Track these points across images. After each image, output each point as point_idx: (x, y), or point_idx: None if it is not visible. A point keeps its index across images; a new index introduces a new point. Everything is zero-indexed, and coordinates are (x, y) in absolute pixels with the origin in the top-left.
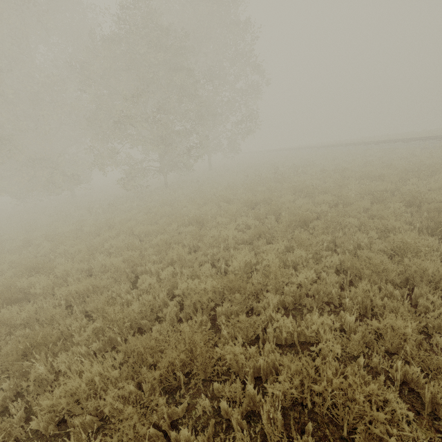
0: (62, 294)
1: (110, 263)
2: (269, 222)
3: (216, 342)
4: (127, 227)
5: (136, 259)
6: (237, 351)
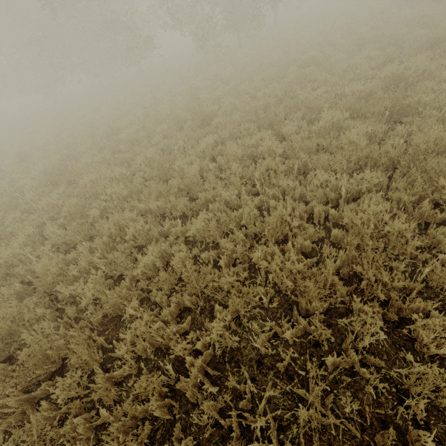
0: (250, 109)
1: (263, 94)
2: (392, 53)
3: (407, 96)
4: (247, 75)
5: (286, 87)
6: (424, 98)
